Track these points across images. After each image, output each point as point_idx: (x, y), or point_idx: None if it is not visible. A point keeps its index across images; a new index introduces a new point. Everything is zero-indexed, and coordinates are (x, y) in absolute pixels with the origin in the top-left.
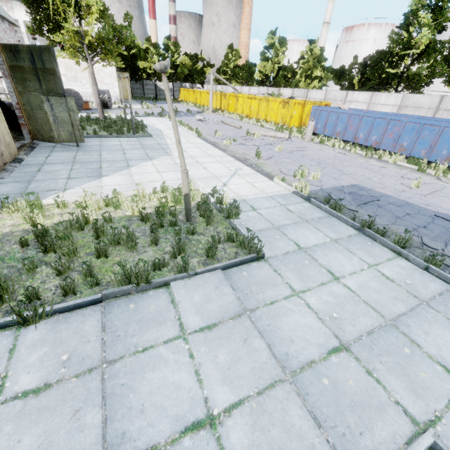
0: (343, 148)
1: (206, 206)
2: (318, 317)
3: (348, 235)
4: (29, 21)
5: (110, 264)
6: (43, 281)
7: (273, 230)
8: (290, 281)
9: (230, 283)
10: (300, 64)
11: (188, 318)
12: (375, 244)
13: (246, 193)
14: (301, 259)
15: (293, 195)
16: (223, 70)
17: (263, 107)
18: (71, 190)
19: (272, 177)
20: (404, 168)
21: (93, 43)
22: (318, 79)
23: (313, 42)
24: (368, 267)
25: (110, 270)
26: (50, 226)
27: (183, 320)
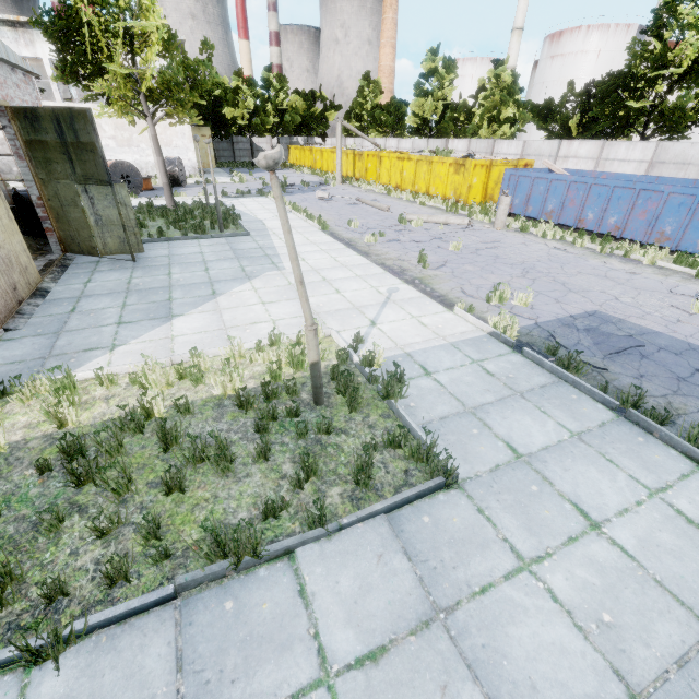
0: (561, 238)
1: (348, 378)
2: (574, 624)
3: (599, 422)
4: (56, 64)
5: (189, 505)
6: (75, 550)
7: (465, 418)
8: (510, 535)
9: (402, 542)
10: (480, 99)
11: (333, 633)
12: (651, 441)
13: (410, 340)
14: (523, 481)
15: (490, 339)
16: (356, 114)
17: (422, 172)
18: (123, 347)
19: (450, 304)
20: (671, 273)
21: (155, 90)
22: (509, 122)
23: (501, 63)
24: (649, 496)
25: (189, 535)
26: (89, 426)
27: (324, 639)
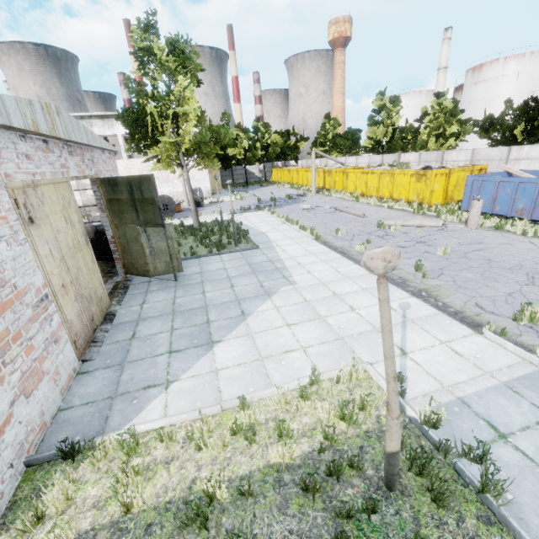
0: None
1: (426, 460)
2: None
3: None
4: (128, 141)
5: None
6: None
7: None
8: None
9: None
10: (426, 122)
11: None
12: None
13: (454, 377)
14: None
15: None
16: (321, 142)
17: (385, 182)
18: (176, 384)
19: (473, 323)
20: None
21: (189, 149)
22: (455, 136)
23: (442, 95)
24: None
25: None
26: (153, 509)
27: None
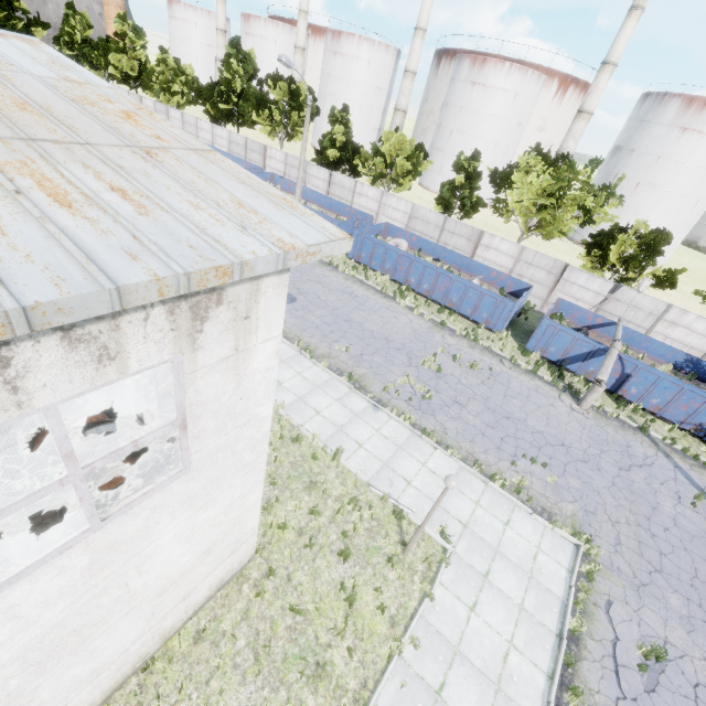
0: None
1: None
2: None
3: None
4: None
5: None
6: None
7: None
8: None
9: None
10: (156, 73)
11: None
12: None
13: None
14: None
15: None
16: (67, 42)
17: None
18: None
19: None
20: None
21: None
22: (177, 95)
23: (165, 51)
24: None
25: None
26: None
27: None
